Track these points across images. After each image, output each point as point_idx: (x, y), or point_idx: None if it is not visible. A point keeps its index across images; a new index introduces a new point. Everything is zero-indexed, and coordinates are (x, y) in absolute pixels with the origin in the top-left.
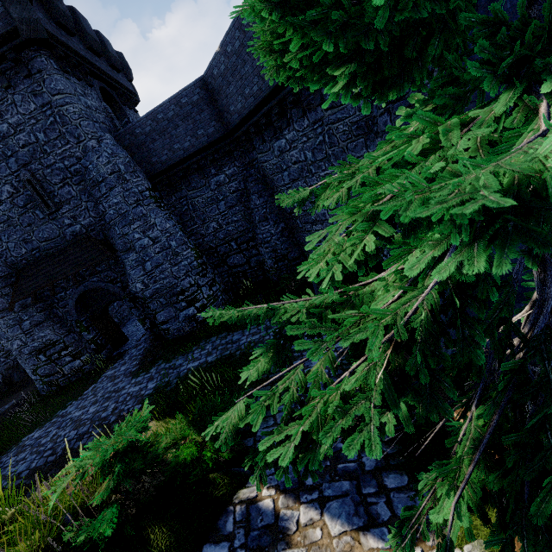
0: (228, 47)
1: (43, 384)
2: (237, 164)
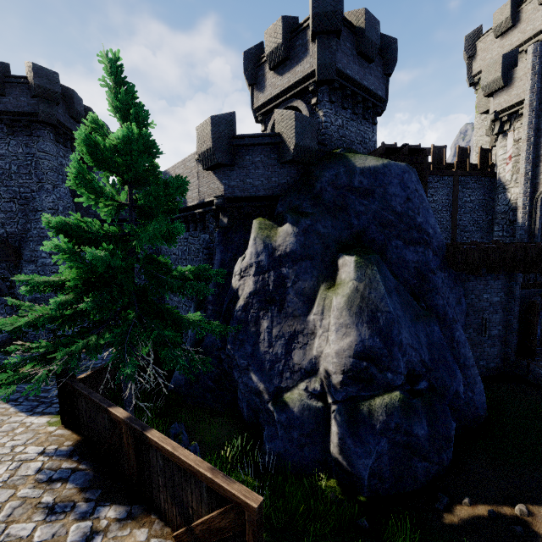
0: None
1: None
2: None
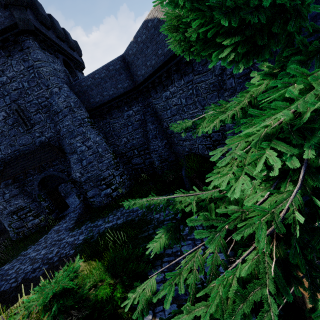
0: (139, 39)
1: (14, 233)
2: (140, 105)
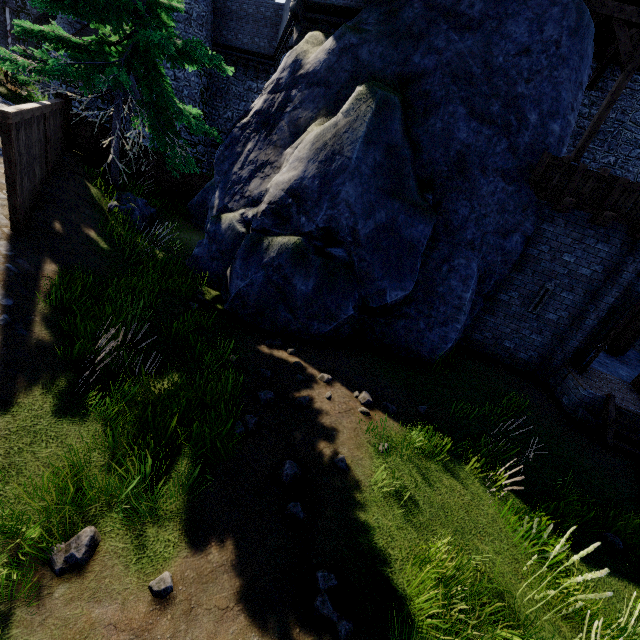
0: None
1: None
2: None
